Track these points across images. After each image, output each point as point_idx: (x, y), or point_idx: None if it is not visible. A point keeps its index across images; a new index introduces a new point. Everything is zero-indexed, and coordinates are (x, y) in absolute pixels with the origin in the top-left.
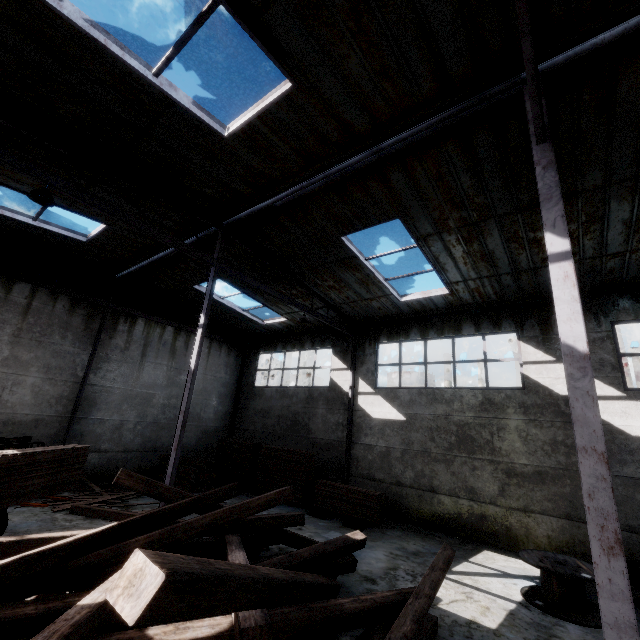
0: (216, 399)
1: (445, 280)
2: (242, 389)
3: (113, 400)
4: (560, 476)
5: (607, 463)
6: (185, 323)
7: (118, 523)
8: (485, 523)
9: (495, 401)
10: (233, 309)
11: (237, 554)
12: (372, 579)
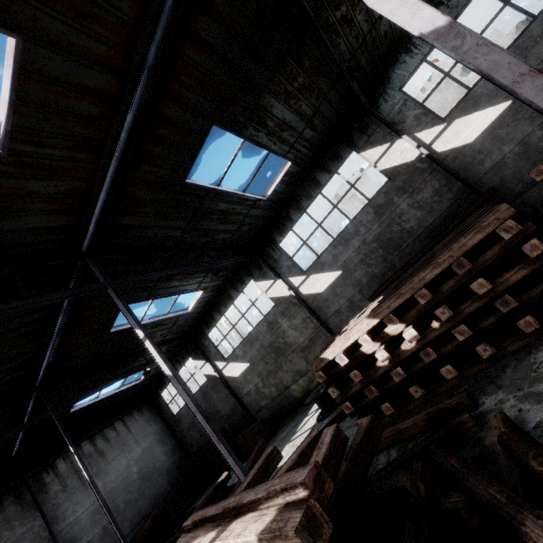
0: (158, 447)
1: (192, 290)
2: (170, 423)
3: (85, 523)
4: (317, 334)
5: (200, 413)
6: (93, 429)
7: None
8: (314, 382)
9: (271, 321)
10: (112, 394)
11: None
12: None
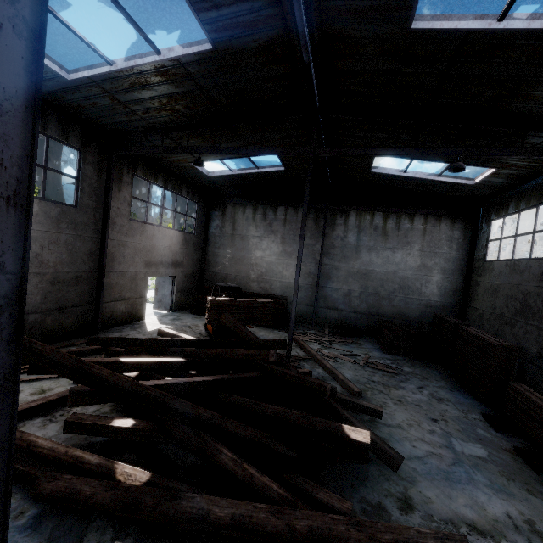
0: (439, 275)
1: None
2: (473, 264)
3: (341, 275)
4: None
5: None
6: (393, 206)
7: (190, 338)
8: None
9: None
10: (425, 179)
11: (207, 378)
12: (410, 506)
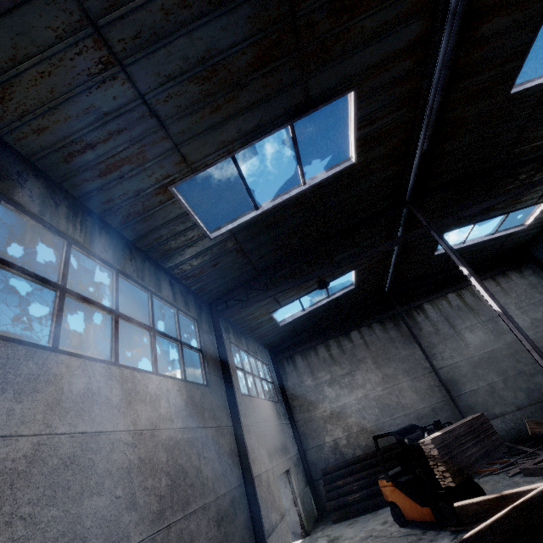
0: None
1: None
2: None
3: (466, 372)
4: None
5: None
6: (456, 283)
7: None
8: None
9: None
10: (482, 242)
11: None
12: None
